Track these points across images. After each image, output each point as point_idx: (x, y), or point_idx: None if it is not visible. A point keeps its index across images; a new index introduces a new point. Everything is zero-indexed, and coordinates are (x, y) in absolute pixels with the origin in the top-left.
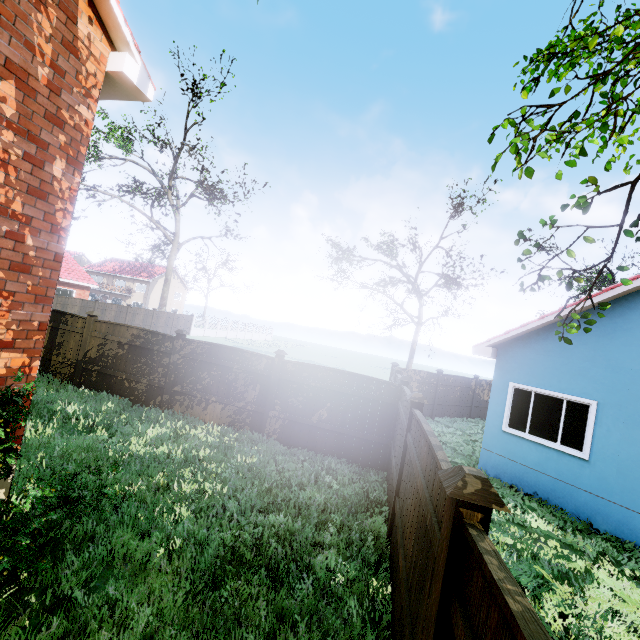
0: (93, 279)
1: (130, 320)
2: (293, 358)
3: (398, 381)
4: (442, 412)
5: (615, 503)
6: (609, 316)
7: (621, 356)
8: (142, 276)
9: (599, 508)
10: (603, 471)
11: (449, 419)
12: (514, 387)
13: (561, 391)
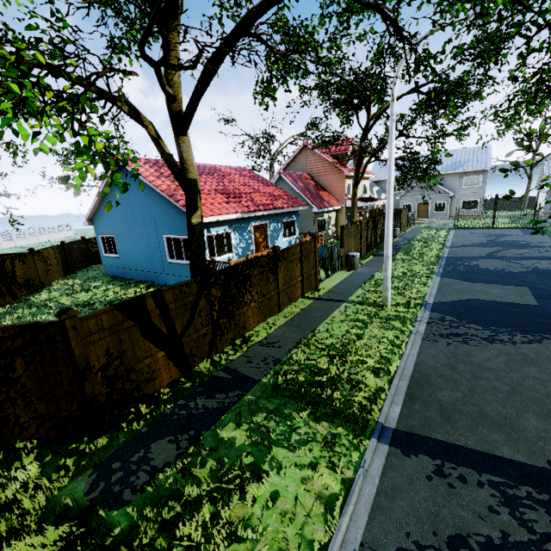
0: None
1: None
2: None
3: (48, 249)
4: None
5: (127, 268)
6: (107, 200)
7: (113, 216)
8: None
9: (125, 272)
10: (122, 259)
11: None
12: (101, 236)
13: (108, 234)
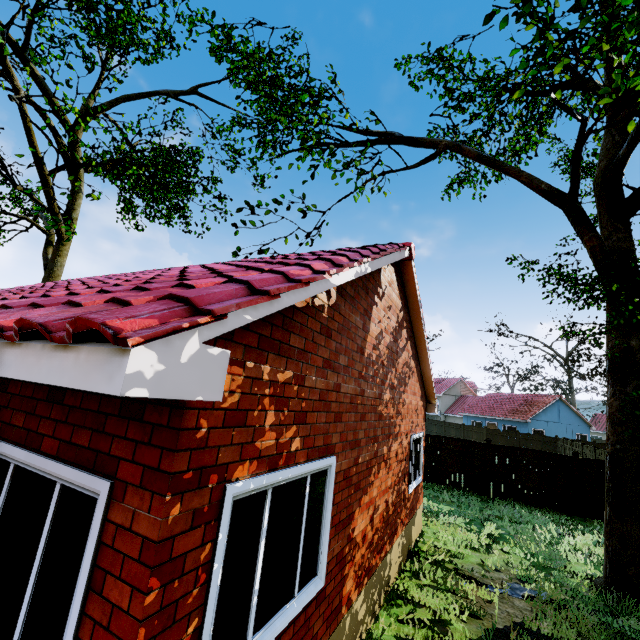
0: None
1: None
2: None
3: (537, 436)
4: None
5: None
6: (543, 411)
7: (546, 419)
8: None
9: None
10: None
11: None
12: (532, 429)
13: (540, 428)
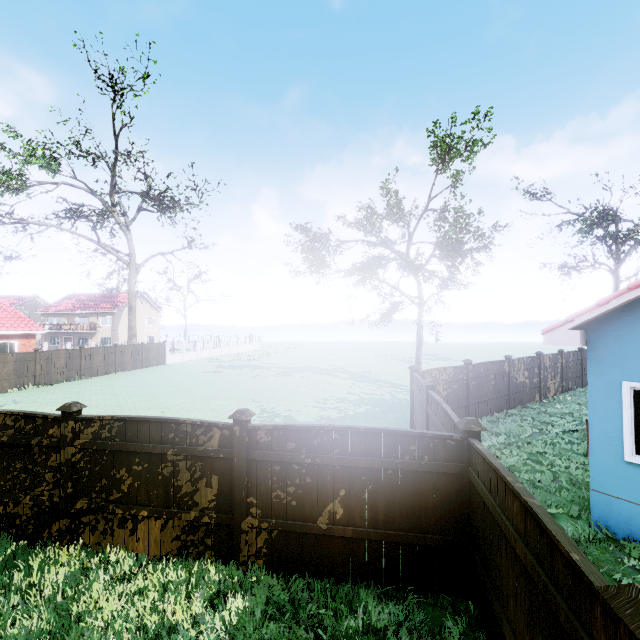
0: (53, 321)
1: (87, 364)
2: (285, 368)
3: (442, 411)
4: (479, 411)
5: None
6: None
7: None
8: (105, 308)
9: None
10: None
11: (489, 418)
12: (633, 389)
13: None
